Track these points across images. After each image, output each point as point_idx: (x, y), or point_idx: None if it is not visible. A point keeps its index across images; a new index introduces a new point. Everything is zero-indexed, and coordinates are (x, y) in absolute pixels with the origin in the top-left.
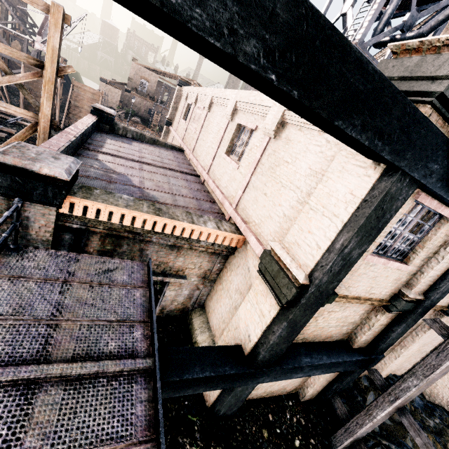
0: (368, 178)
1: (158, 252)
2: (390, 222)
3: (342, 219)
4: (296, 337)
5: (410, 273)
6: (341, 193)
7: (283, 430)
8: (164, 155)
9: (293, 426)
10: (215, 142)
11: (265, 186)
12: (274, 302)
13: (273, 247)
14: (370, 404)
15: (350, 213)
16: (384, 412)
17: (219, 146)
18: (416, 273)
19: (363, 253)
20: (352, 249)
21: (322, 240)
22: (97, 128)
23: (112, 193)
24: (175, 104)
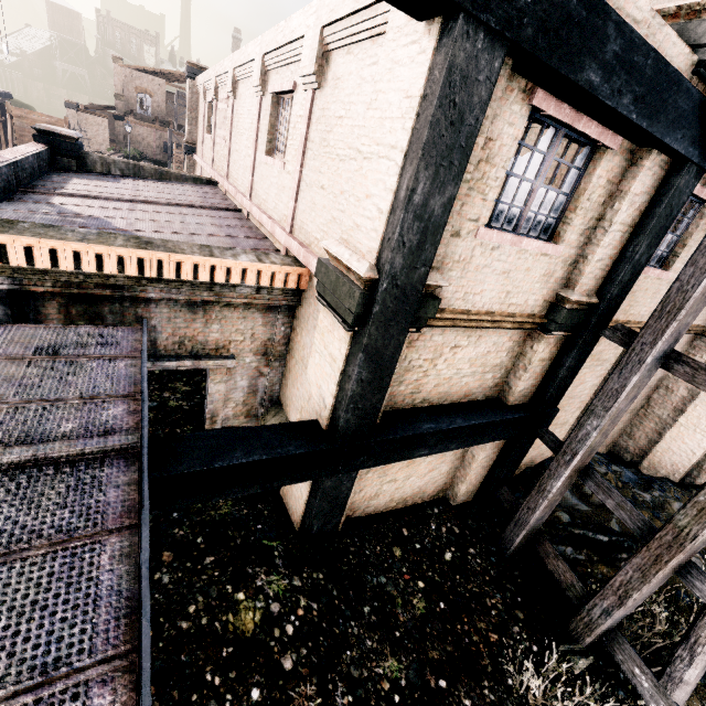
0: (423, 55)
1: (173, 321)
2: (499, 156)
3: (401, 148)
4: (390, 381)
5: (566, 262)
6: (395, 105)
7: (426, 544)
8: (180, 191)
9: (442, 537)
10: (250, 145)
11: (320, 174)
12: (343, 331)
13: (327, 246)
14: (541, 477)
15: (409, 130)
16: (560, 481)
17: (257, 146)
18: (577, 260)
19: (452, 205)
20: (427, 196)
21: (383, 199)
22: (56, 167)
23: (56, 227)
24: (192, 113)
